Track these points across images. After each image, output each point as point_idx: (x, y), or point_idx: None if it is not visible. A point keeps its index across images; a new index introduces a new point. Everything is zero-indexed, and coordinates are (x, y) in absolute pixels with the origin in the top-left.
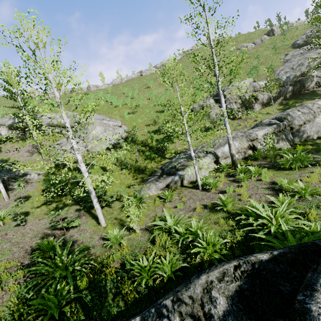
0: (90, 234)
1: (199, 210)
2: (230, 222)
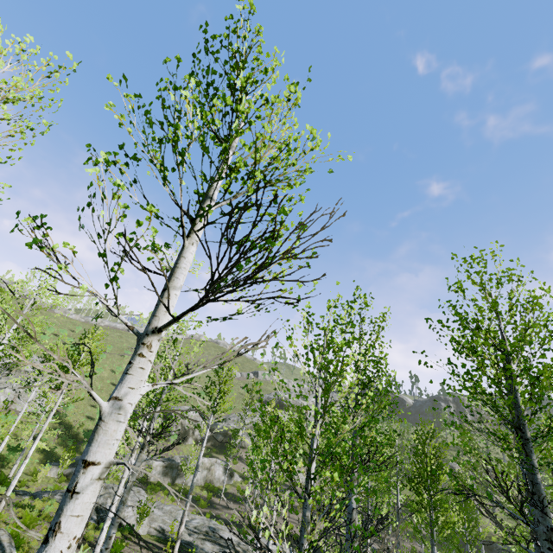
0: None
1: None
2: None
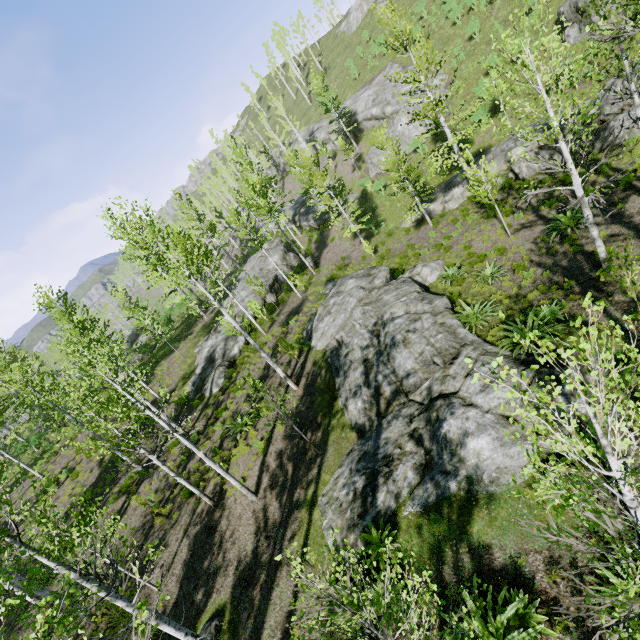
0: (360, 254)
1: (405, 248)
2: (397, 260)
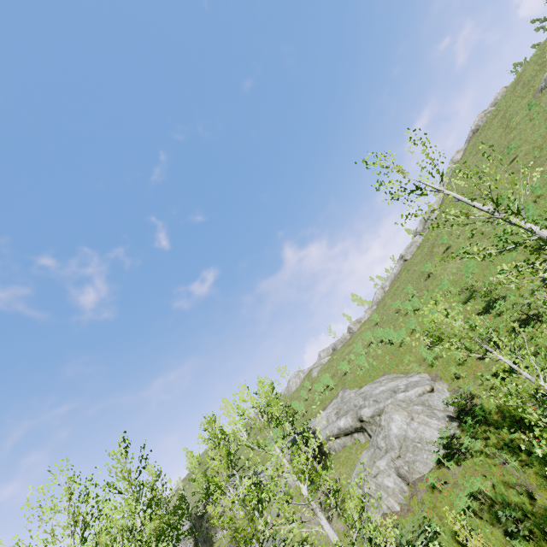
0: None
1: None
2: None
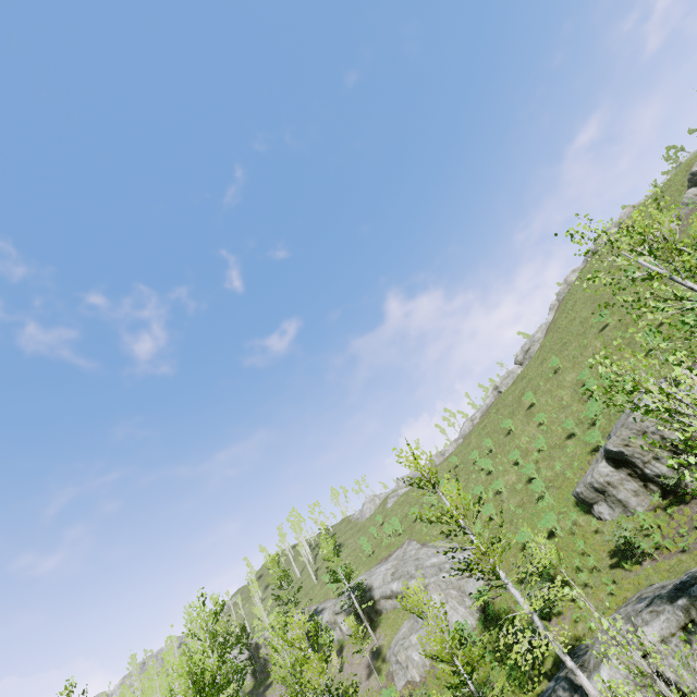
0: None
1: None
2: None
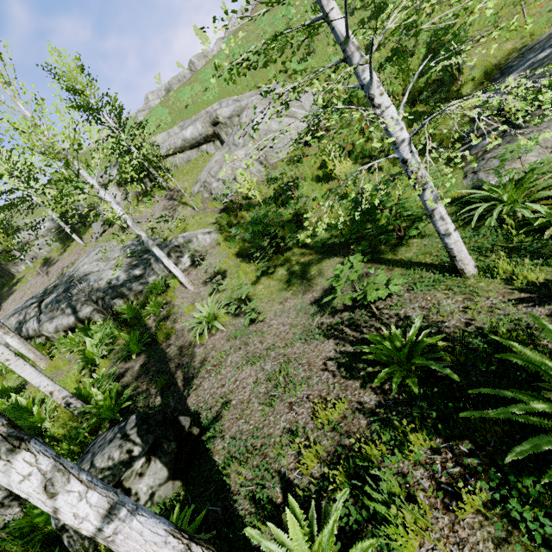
0: (457, 303)
1: None
2: None
